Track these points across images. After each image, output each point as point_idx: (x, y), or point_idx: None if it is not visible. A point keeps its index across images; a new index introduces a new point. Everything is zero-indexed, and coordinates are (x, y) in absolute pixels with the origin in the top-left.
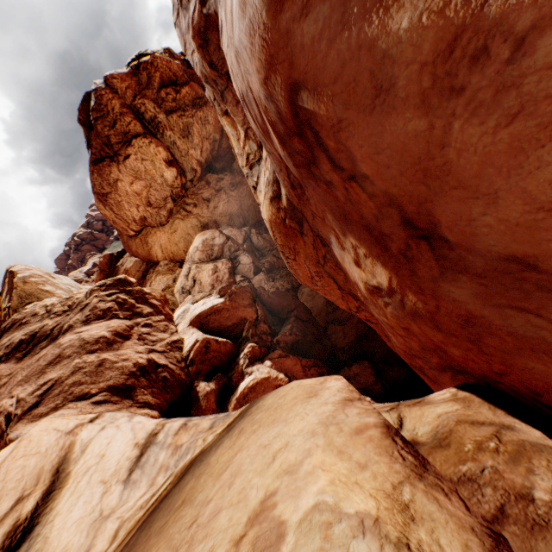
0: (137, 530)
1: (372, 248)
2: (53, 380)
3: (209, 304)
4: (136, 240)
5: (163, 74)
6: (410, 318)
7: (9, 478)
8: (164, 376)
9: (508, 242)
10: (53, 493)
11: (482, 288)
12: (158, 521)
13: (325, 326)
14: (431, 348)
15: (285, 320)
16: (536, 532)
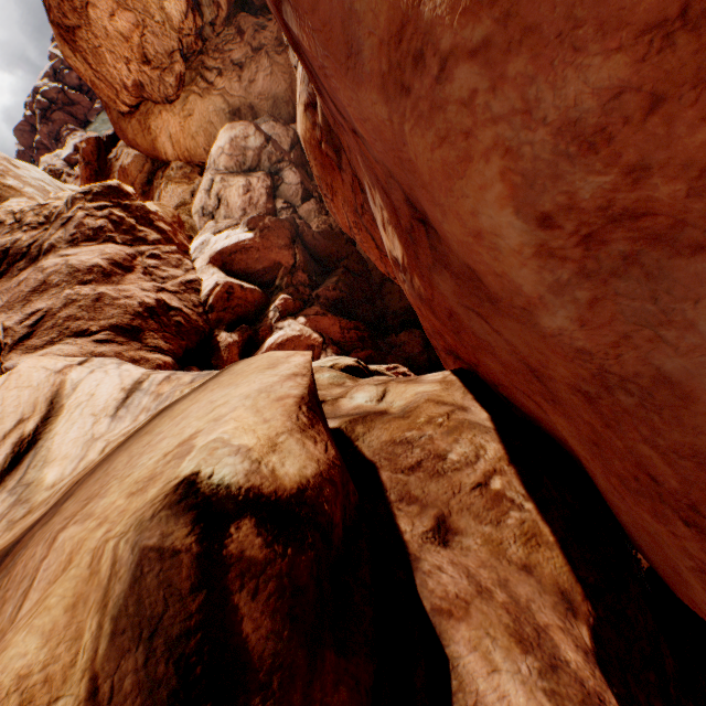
0: (117, 448)
1: (391, 216)
2: (42, 311)
3: (233, 238)
4: (132, 121)
5: None
6: (419, 301)
7: (7, 404)
8: (177, 321)
9: (463, 253)
10: (51, 419)
11: (457, 288)
12: (129, 443)
13: (381, 284)
14: (437, 333)
15: (331, 271)
16: (435, 478)
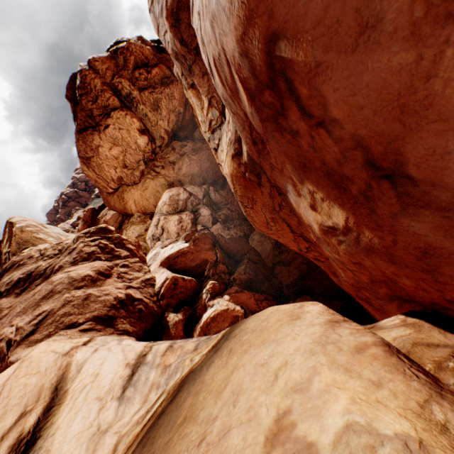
0: (137, 445)
1: (330, 192)
2: (46, 312)
3: (176, 248)
4: (114, 196)
5: (137, 58)
6: (364, 253)
7: (13, 395)
8: (139, 308)
9: None
10: (53, 409)
11: (445, 221)
12: (160, 437)
13: (273, 267)
14: (381, 280)
15: (239, 262)
16: None
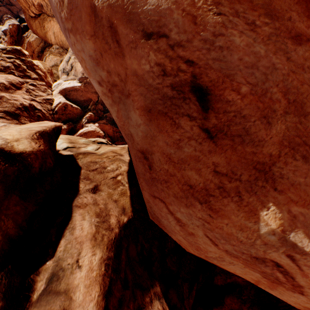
0: None
1: None
2: None
3: (72, 84)
4: (36, 21)
5: None
6: None
7: None
8: (38, 115)
9: None
10: None
11: None
12: None
13: None
14: None
15: None
16: (99, 174)
